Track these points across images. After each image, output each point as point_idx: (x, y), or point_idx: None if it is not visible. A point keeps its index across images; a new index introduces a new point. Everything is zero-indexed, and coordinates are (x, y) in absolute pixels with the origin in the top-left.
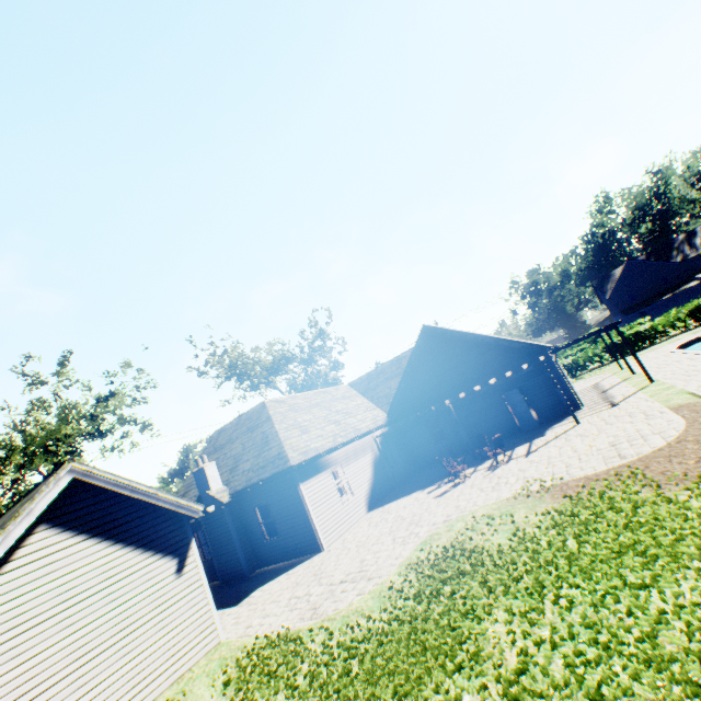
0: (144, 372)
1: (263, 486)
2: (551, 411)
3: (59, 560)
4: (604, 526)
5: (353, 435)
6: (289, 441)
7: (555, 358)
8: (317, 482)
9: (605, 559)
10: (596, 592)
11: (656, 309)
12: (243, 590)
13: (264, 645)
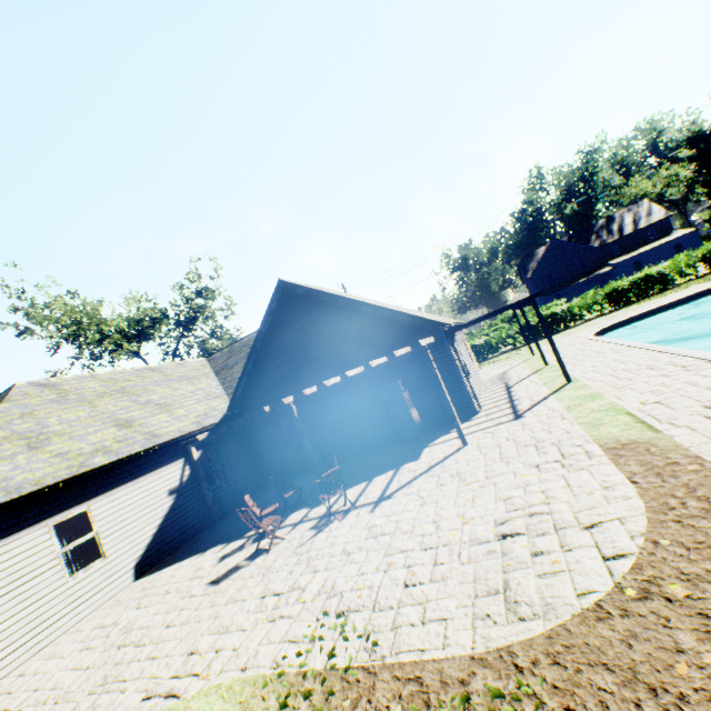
0: None
1: None
2: (440, 414)
3: None
4: None
5: (136, 448)
6: None
7: (453, 341)
8: None
9: None
10: None
11: (571, 293)
12: None
13: None
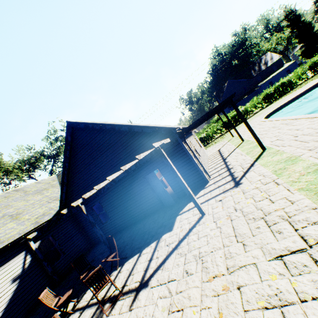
0: None
1: None
2: None
3: None
4: None
5: None
6: None
7: (184, 138)
8: None
9: None
10: None
11: (242, 103)
12: None
13: None
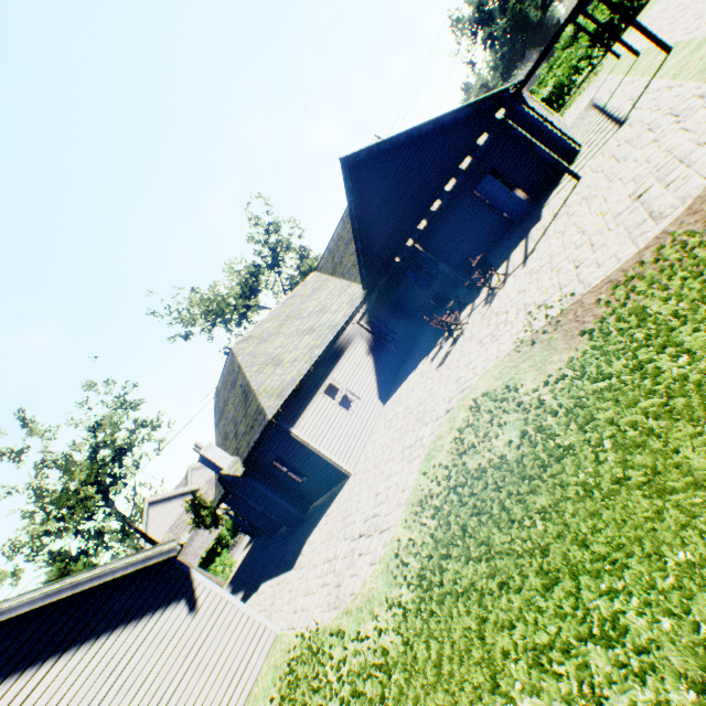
0: (114, 381)
1: (263, 445)
2: (541, 178)
3: (37, 702)
4: (662, 400)
5: (330, 337)
6: (263, 388)
7: (523, 100)
8: (311, 415)
9: (686, 509)
10: (688, 621)
11: None
12: (299, 543)
13: (297, 659)
